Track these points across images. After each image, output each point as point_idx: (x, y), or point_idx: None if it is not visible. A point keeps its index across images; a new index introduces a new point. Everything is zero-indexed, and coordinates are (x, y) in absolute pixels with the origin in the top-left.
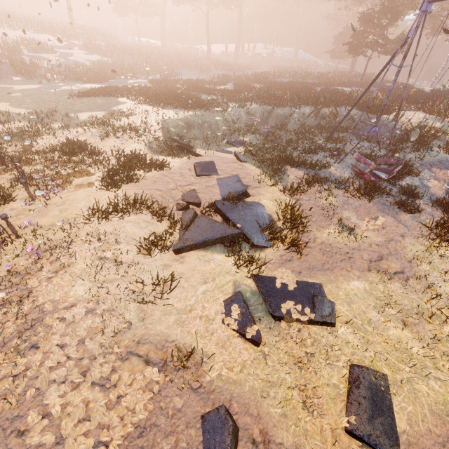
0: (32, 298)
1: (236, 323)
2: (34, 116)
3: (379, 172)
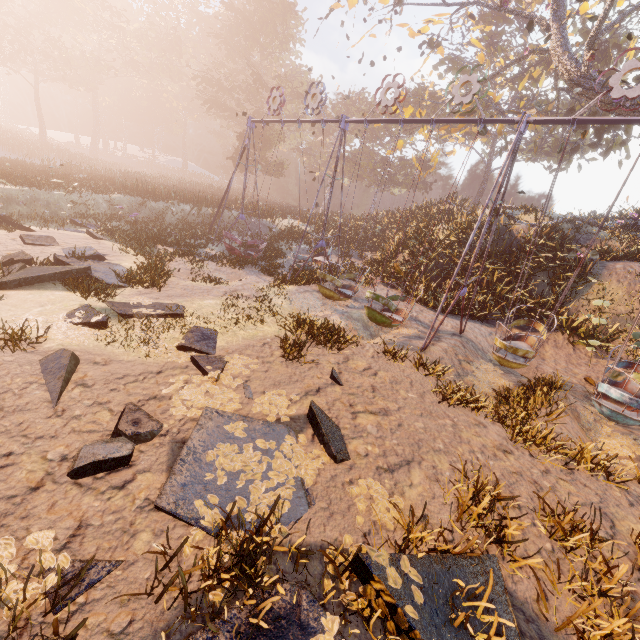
0: None
1: (80, 319)
2: None
3: (251, 252)
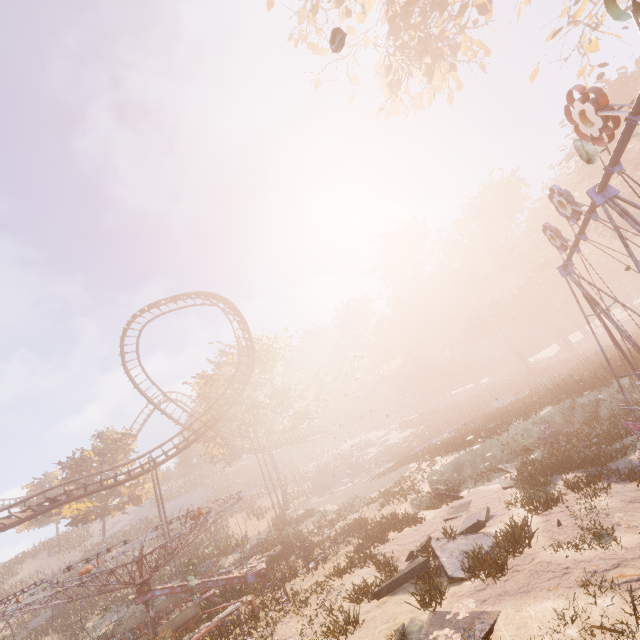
0: (274, 634)
1: None
2: (338, 507)
3: None
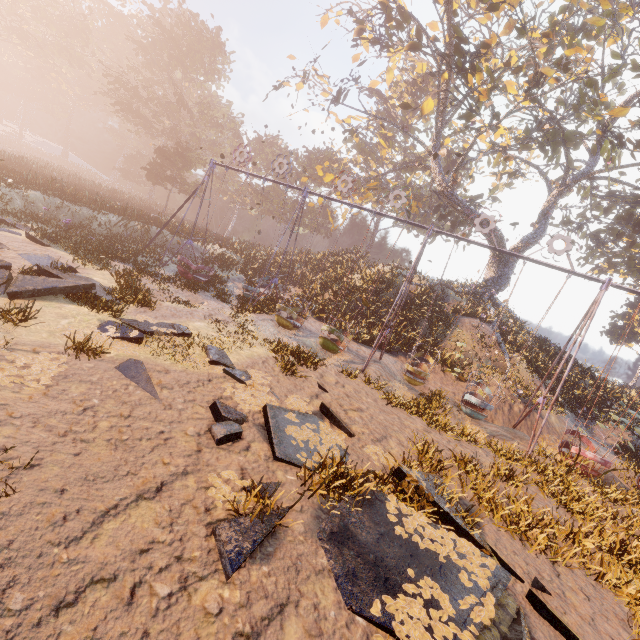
0: None
1: (117, 334)
2: None
3: (199, 276)
